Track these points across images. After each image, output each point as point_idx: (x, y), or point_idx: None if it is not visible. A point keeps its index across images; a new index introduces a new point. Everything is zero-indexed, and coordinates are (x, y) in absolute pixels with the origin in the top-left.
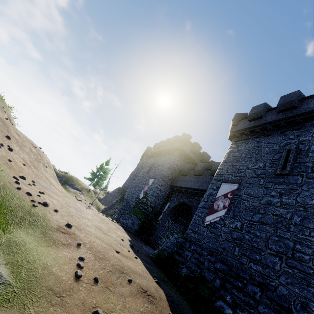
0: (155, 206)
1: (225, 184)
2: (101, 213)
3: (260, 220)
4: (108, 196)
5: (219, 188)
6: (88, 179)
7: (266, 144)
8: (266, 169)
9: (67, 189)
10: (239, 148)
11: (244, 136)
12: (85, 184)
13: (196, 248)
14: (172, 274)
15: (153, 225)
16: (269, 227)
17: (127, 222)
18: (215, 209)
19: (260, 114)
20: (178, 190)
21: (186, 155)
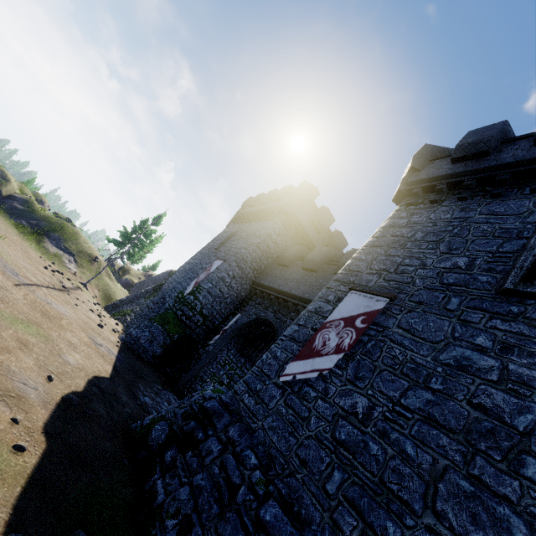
0: (211, 315)
1: (357, 294)
2: (94, 306)
3: (427, 410)
4: (147, 283)
5: (340, 300)
6: (113, 242)
7: (484, 216)
8: (474, 274)
9: (43, 246)
10: (412, 220)
11: (431, 195)
12: (90, 246)
13: (237, 439)
14: (154, 493)
15: (197, 353)
16: (448, 441)
17: (139, 335)
18: (316, 349)
19: (487, 145)
20: (264, 293)
21: (299, 227)
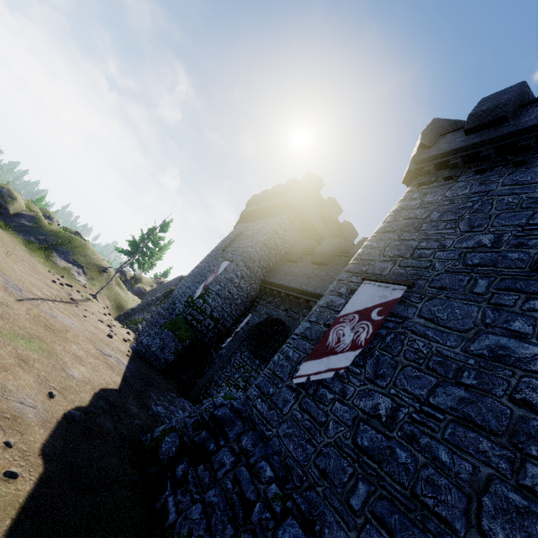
0: (221, 318)
1: (371, 284)
2: (104, 317)
3: (460, 409)
4: (159, 290)
5: (353, 292)
6: (123, 252)
7: (508, 187)
8: (502, 251)
9: (52, 260)
10: (426, 200)
11: (444, 172)
12: (98, 257)
13: (251, 449)
14: (165, 512)
15: (210, 357)
16: (489, 445)
17: (150, 343)
18: (330, 347)
19: (504, 110)
20: (274, 292)
21: (305, 221)
